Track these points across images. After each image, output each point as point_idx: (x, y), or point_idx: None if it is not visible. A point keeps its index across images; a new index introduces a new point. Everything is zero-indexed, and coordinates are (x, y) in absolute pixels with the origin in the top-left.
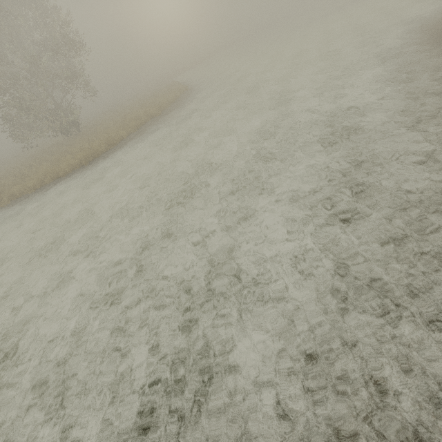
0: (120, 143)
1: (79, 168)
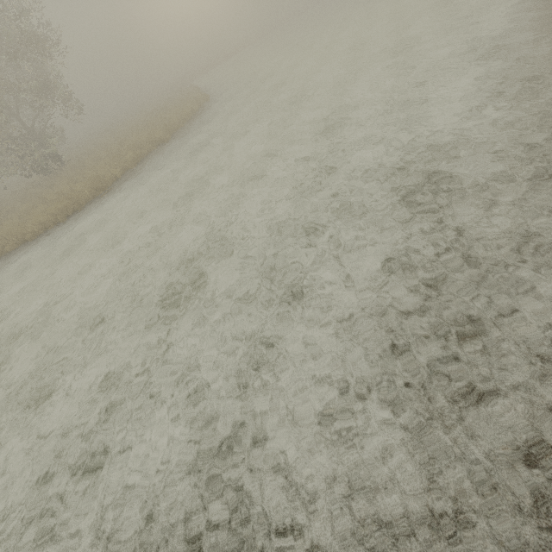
0: (112, 186)
1: (53, 227)
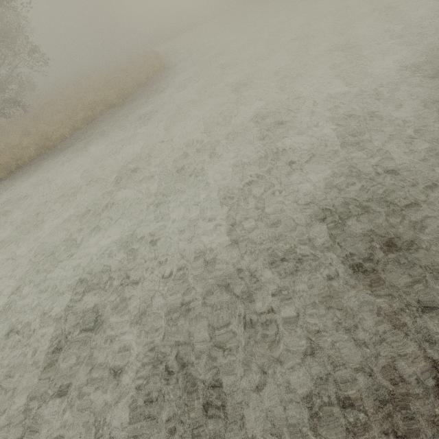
0: (59, 145)
1: None
